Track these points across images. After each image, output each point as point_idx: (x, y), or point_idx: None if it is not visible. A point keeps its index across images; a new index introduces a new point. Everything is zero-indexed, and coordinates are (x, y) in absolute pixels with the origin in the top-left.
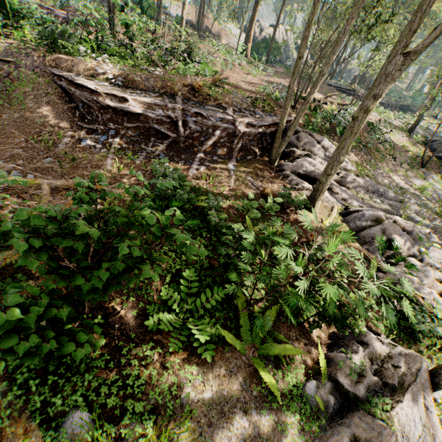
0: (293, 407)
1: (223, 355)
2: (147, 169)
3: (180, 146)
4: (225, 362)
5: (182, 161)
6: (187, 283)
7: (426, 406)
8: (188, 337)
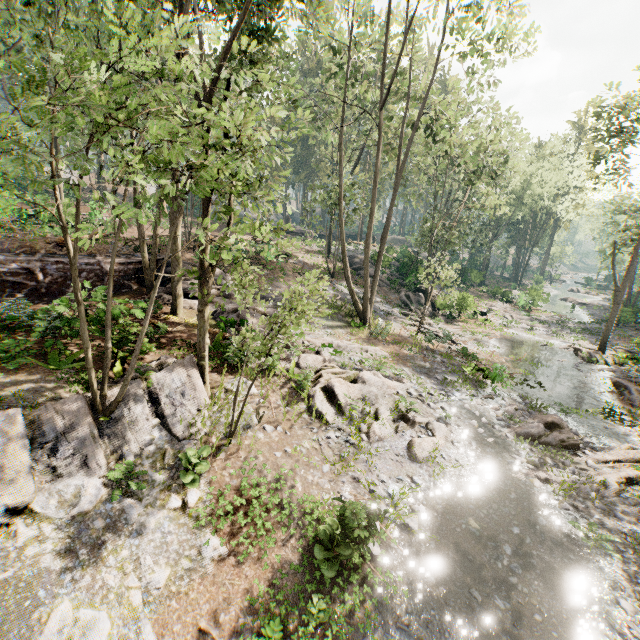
0: (78, 383)
1: (29, 370)
2: None
3: (43, 292)
4: (30, 372)
5: (45, 302)
6: (7, 346)
7: (190, 376)
8: (3, 369)
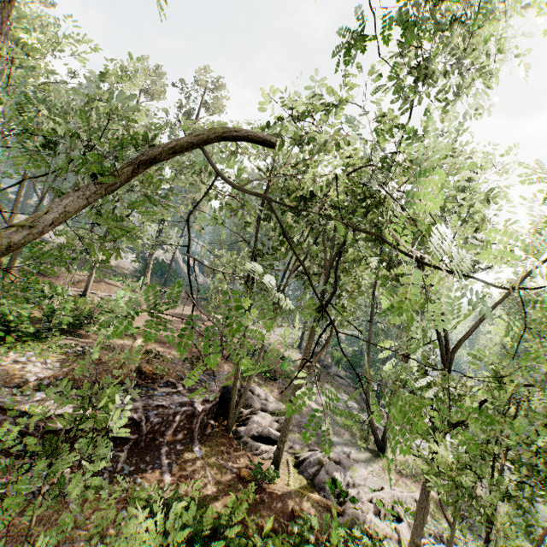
0: None
1: None
2: (122, 498)
3: (142, 446)
4: None
5: (150, 465)
6: None
7: None
8: None
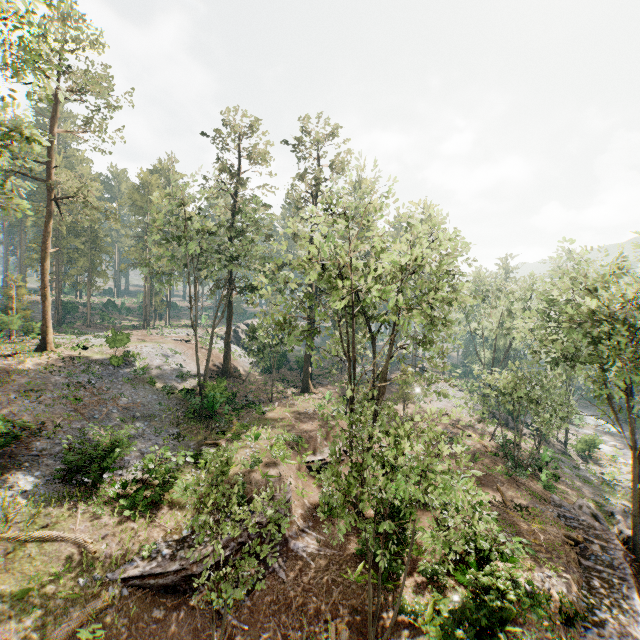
0: None
1: None
2: None
3: None
4: None
5: None
6: None
7: None
8: None
